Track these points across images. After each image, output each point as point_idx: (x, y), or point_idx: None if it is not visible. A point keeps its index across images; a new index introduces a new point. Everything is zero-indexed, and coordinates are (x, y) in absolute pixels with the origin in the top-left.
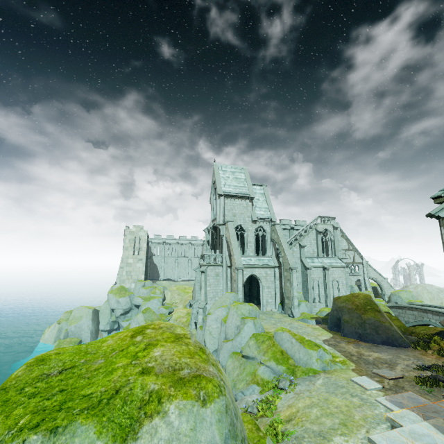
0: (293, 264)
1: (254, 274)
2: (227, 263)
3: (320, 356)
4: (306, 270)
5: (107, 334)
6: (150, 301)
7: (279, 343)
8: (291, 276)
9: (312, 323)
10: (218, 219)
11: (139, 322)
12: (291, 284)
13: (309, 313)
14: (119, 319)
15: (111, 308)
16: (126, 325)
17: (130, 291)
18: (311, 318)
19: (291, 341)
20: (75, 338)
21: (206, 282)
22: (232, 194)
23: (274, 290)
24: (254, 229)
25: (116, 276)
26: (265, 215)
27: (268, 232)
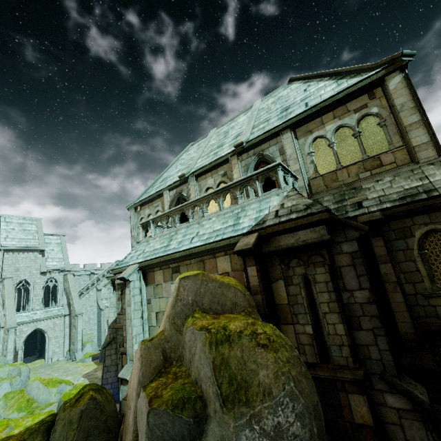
0: (80, 311)
1: (38, 328)
2: (0, 324)
3: (61, 390)
4: (100, 311)
5: None
6: None
7: (29, 393)
8: (77, 322)
9: (89, 361)
10: None
11: None
12: (76, 329)
13: (94, 351)
14: None
15: None
16: None
17: None
18: (90, 356)
19: (39, 387)
20: None
21: None
22: (16, 248)
23: (63, 338)
24: (43, 281)
25: None
26: (58, 265)
27: (60, 282)
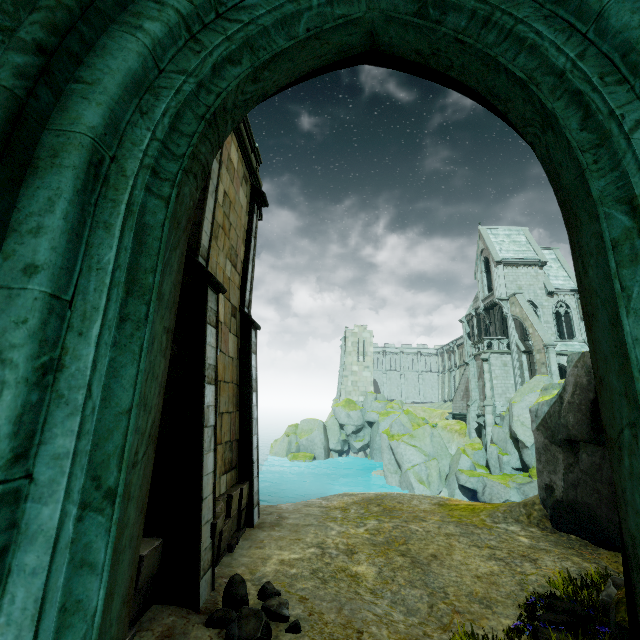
0: None
1: (561, 363)
2: (520, 348)
3: None
4: None
5: (338, 455)
6: (390, 416)
7: None
8: None
9: None
10: (499, 293)
11: (404, 424)
12: None
13: None
14: (350, 438)
15: (341, 423)
16: (359, 447)
17: (358, 405)
18: None
19: None
20: (309, 453)
21: (490, 374)
22: (514, 261)
23: None
24: (551, 305)
25: (341, 386)
26: (566, 285)
27: (573, 309)
